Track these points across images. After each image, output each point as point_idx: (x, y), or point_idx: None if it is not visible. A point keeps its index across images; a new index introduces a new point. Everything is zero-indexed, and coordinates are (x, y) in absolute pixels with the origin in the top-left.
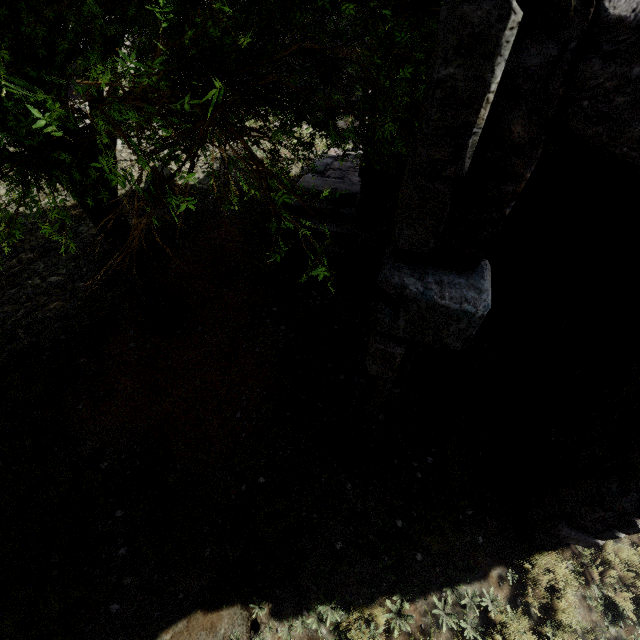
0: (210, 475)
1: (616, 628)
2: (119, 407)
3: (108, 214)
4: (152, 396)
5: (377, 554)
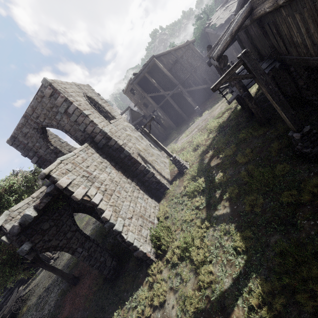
0: (81, 316)
1: (174, 269)
2: (64, 316)
3: (42, 265)
4: (71, 306)
5: (115, 302)
